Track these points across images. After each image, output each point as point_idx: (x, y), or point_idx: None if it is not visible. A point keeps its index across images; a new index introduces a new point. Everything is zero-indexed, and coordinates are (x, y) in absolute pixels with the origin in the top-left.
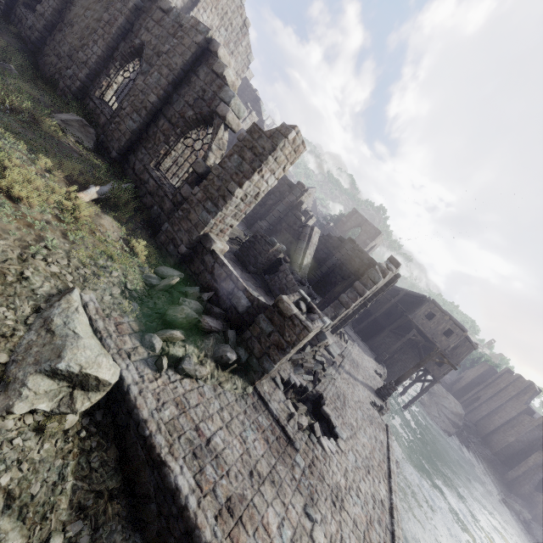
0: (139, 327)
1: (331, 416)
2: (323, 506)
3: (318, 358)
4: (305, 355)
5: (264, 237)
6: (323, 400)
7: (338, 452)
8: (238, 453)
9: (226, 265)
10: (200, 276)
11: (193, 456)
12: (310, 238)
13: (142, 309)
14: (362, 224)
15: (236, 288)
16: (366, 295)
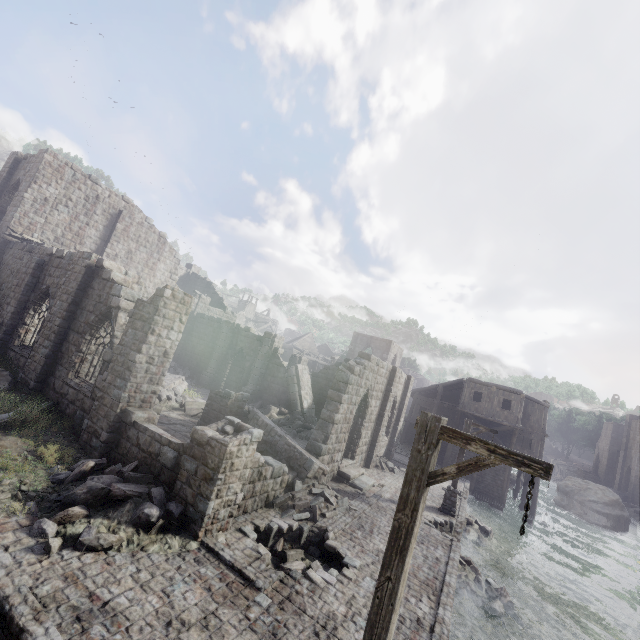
0: (31, 522)
1: (337, 547)
2: (294, 639)
3: (317, 491)
4: (296, 492)
5: (218, 394)
6: (326, 533)
7: (341, 581)
8: (153, 607)
9: (148, 429)
10: (129, 454)
11: (76, 620)
12: (298, 378)
13: (42, 505)
14: (370, 342)
15: (162, 446)
16: (356, 401)
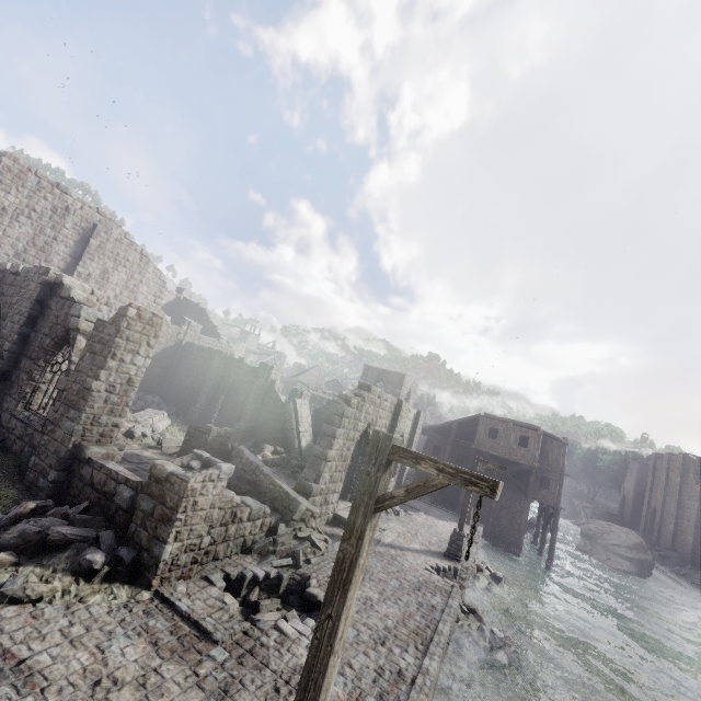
0: None
1: (319, 595)
2: (249, 696)
3: (303, 535)
4: (278, 537)
5: (198, 429)
6: (308, 580)
7: None
8: (81, 665)
9: (104, 466)
10: (81, 495)
11: None
12: (296, 414)
13: None
14: (382, 376)
15: (118, 485)
16: (354, 437)
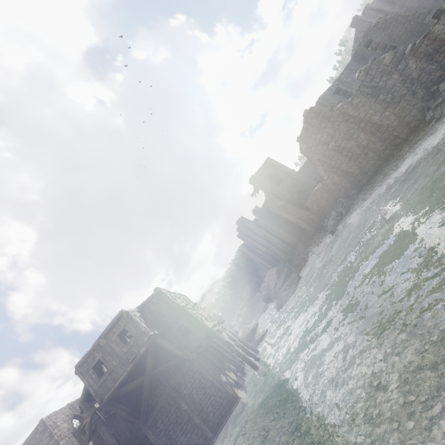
0: None
1: None
2: None
3: None
4: None
5: None
6: None
7: None
8: None
9: None
10: None
11: None
12: None
13: None
14: None
15: None
16: None
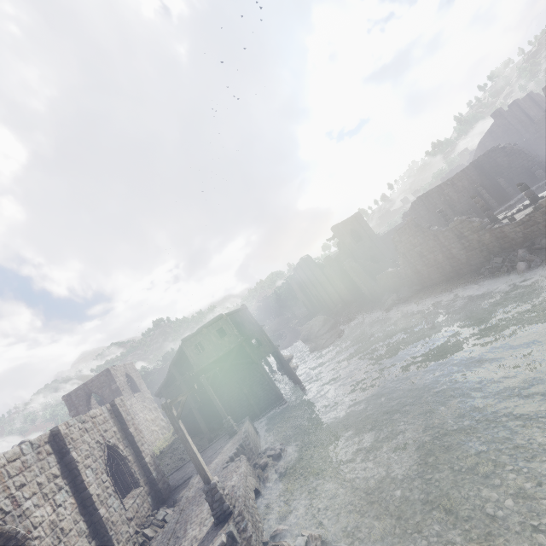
0: None
1: None
2: None
3: None
4: None
5: None
6: None
7: None
8: None
9: None
10: None
11: None
12: None
13: None
14: (88, 390)
15: None
16: None
